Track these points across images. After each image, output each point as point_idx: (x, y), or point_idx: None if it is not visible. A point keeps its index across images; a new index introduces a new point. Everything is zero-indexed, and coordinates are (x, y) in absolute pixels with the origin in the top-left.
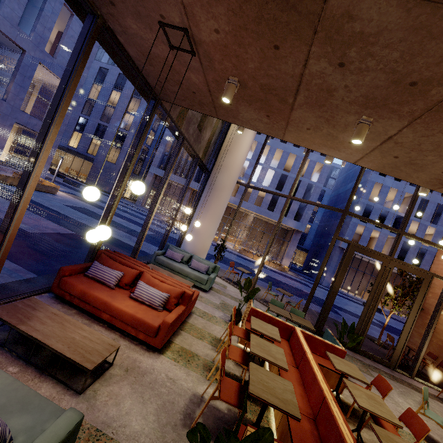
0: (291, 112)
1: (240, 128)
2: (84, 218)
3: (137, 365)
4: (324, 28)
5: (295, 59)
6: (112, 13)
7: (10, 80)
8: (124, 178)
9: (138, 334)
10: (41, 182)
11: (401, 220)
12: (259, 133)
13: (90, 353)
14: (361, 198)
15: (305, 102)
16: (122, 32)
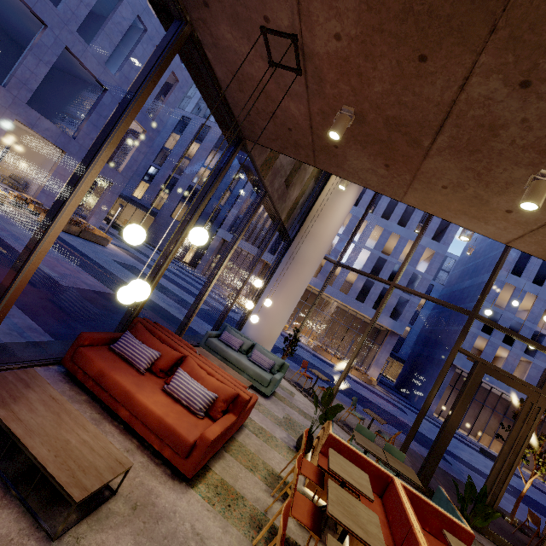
0: (424, 160)
1: (343, 182)
2: (130, 278)
3: (152, 500)
4: (511, 21)
5: (448, 77)
6: (204, 18)
7: (85, 118)
8: (184, 230)
9: (162, 449)
10: (92, 230)
11: (541, 338)
12: (355, 204)
13: (84, 471)
14: (495, 299)
15: (449, 146)
16: (212, 45)
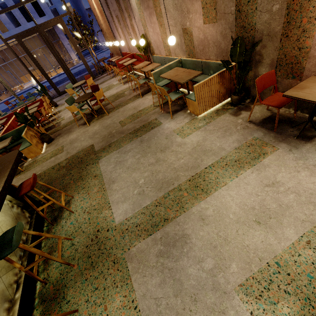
0: None
1: None
2: None
3: None
4: None
5: None
6: None
7: None
8: None
9: None
10: None
11: None
12: None
13: None
14: None
15: None
16: None
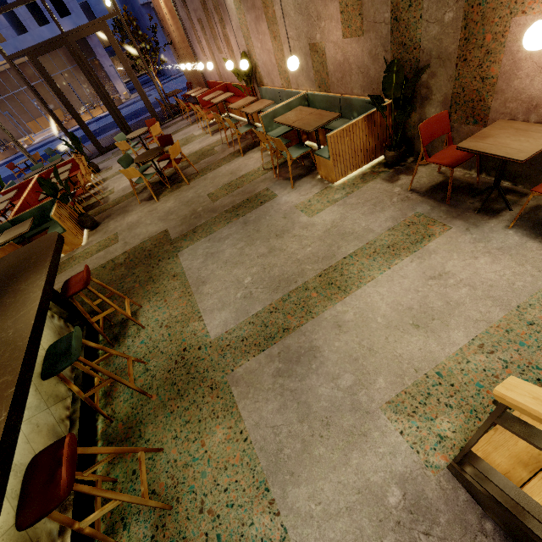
0: None
1: None
2: None
3: None
4: None
5: None
6: None
7: None
8: None
9: None
10: None
11: None
12: None
13: None
14: None
15: None
16: None
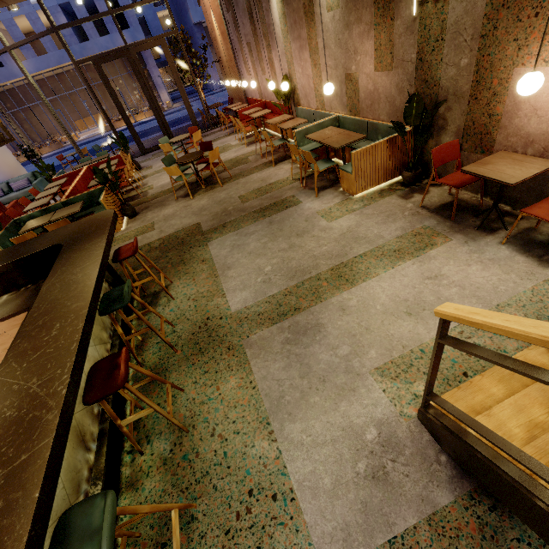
0: None
1: None
2: None
3: None
4: None
5: None
6: None
7: None
8: None
9: None
10: None
11: None
12: None
13: None
14: None
15: None
16: None
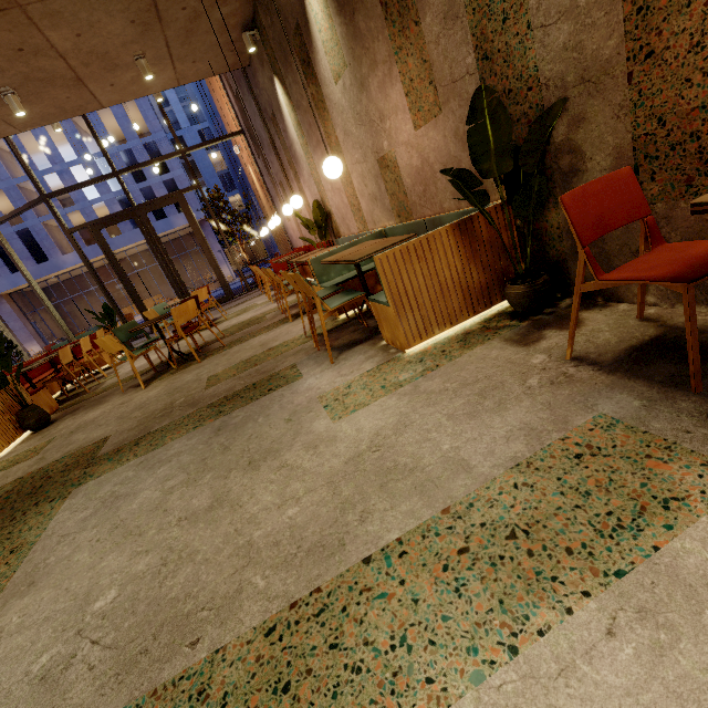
0: None
1: None
2: None
3: None
4: None
5: None
6: None
7: None
8: None
9: None
10: None
11: None
12: None
13: None
14: (81, 156)
15: None
16: None
